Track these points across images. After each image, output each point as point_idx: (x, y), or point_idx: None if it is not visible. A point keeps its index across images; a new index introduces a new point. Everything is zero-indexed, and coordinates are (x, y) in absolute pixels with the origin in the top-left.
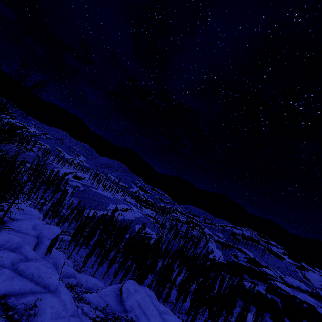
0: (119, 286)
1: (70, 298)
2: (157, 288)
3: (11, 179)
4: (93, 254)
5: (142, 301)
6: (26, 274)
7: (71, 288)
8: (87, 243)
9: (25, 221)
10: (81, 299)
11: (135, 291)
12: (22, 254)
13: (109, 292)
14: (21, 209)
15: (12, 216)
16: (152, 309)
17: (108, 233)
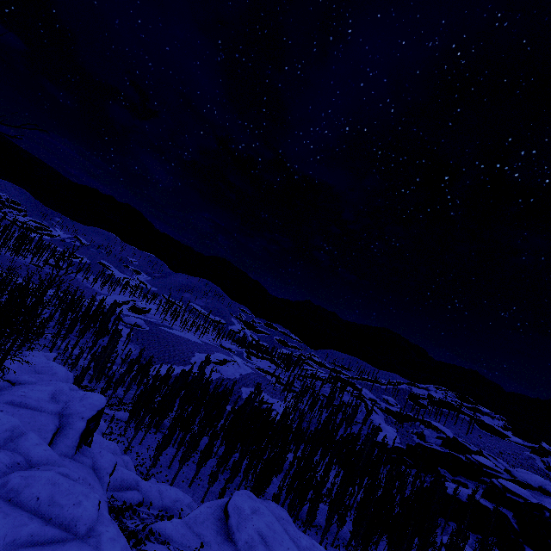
0: (223, 503)
1: (122, 550)
2: (291, 501)
3: (5, 305)
4: (170, 443)
5: (267, 530)
6: (23, 498)
7: (131, 510)
8: (158, 423)
9: (38, 385)
10: (150, 534)
11: (252, 510)
12: (21, 453)
13: (205, 516)
14: (28, 362)
15: (12, 377)
16: (287, 545)
17: (195, 403)
